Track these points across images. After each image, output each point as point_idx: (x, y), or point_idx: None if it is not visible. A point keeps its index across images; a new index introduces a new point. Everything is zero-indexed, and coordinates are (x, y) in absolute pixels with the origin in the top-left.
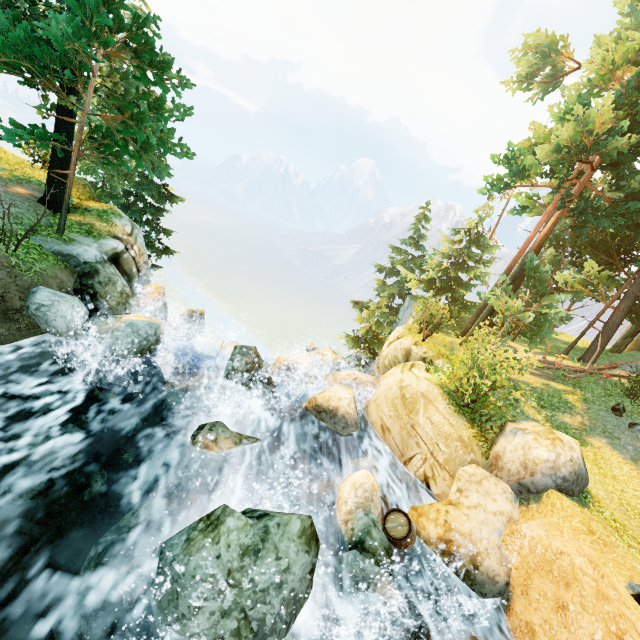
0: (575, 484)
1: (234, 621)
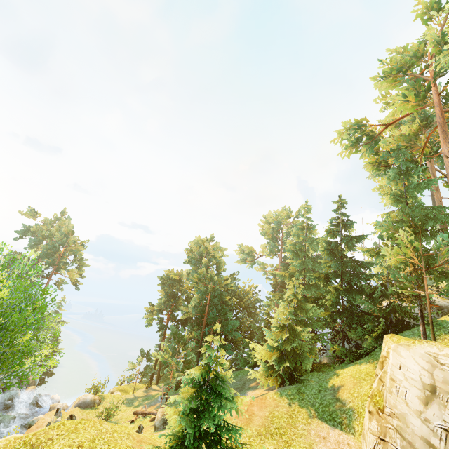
0: (82, 404)
1: None
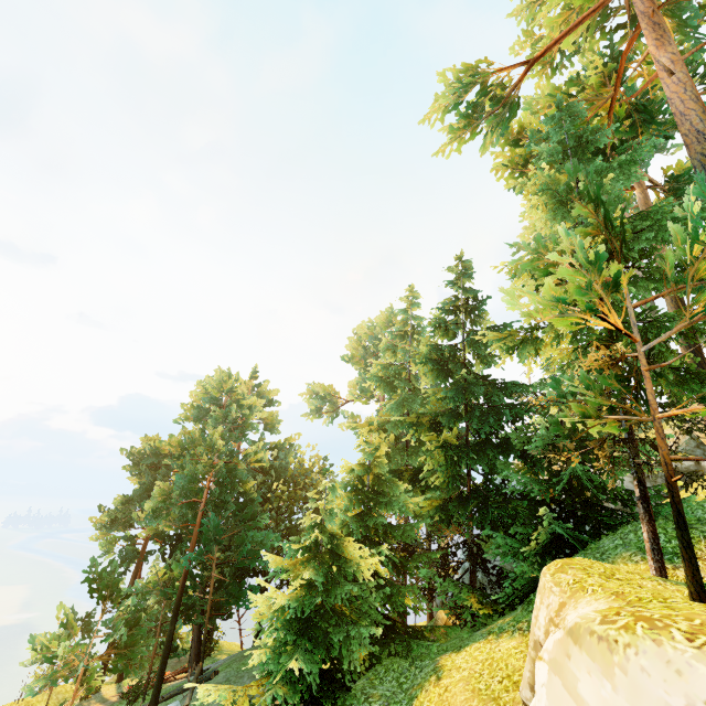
0: None
1: None
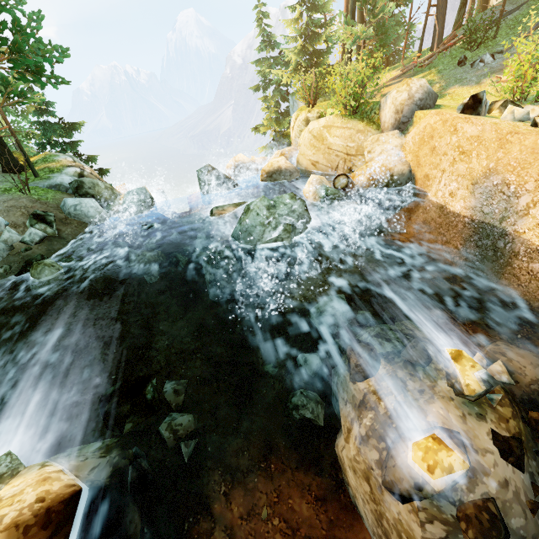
0: (428, 99)
1: (281, 228)
